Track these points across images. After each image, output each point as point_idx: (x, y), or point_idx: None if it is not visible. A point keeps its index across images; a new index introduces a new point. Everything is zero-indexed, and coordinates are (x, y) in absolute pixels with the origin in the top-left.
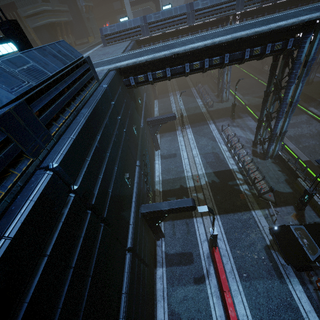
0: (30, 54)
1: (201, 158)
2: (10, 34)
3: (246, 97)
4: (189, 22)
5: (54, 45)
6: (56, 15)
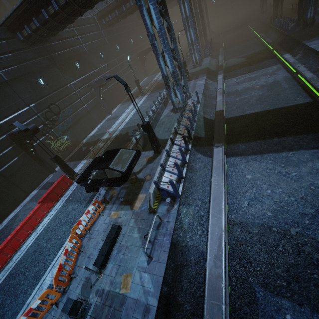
0: None
1: (131, 117)
2: None
3: (230, 59)
4: None
5: None
6: None
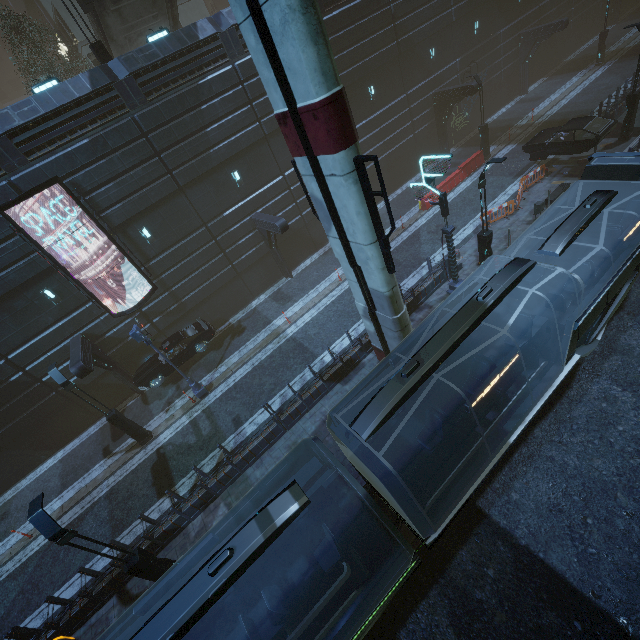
0: None
1: (571, 100)
2: None
3: None
4: None
5: None
6: None
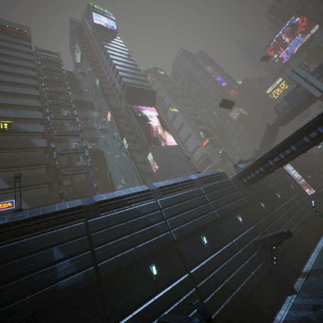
0: None
1: None
2: None
3: None
4: None
5: None
6: None
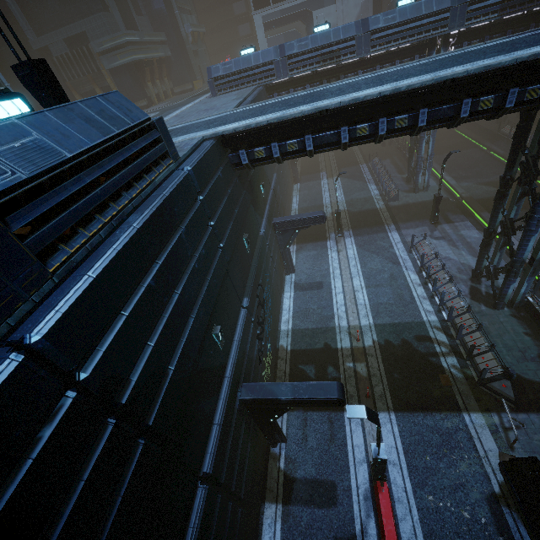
0: (37, 120)
1: (369, 295)
2: (33, 83)
3: (463, 183)
4: (360, 53)
5: (95, 101)
6: (146, 49)
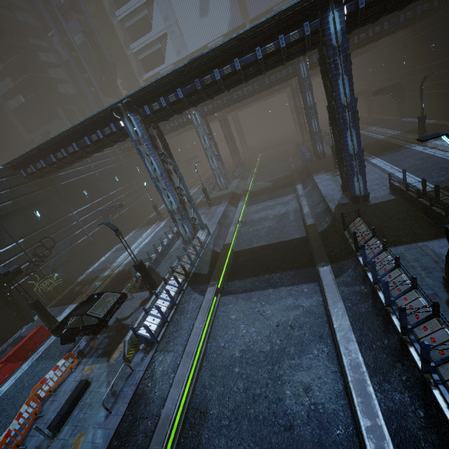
0: None
1: (141, 248)
2: None
3: (259, 182)
4: None
5: None
6: None
